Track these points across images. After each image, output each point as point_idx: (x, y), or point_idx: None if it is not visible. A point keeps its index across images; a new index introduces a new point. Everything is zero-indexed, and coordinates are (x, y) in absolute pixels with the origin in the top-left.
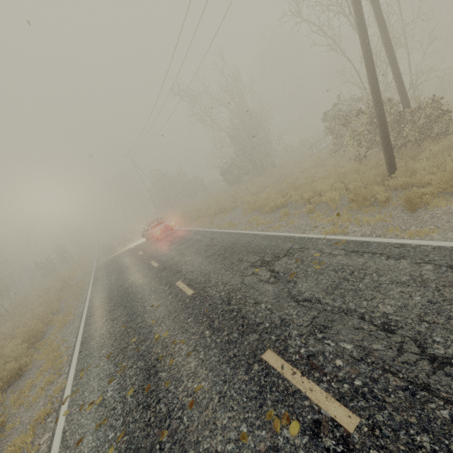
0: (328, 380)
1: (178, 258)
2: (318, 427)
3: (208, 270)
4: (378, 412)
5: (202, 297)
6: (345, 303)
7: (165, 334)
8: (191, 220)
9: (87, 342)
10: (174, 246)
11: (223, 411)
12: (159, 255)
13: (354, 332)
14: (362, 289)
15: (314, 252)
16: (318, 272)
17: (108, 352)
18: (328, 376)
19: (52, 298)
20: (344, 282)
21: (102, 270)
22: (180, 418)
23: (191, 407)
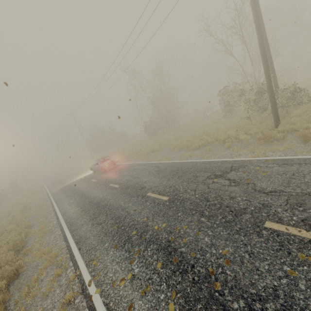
0: None
1: (136, 180)
2: None
3: (171, 184)
4: None
5: (180, 200)
6: (303, 190)
7: (163, 225)
8: (126, 158)
9: (82, 242)
10: (125, 174)
11: (259, 261)
12: (115, 180)
13: None
14: (309, 182)
15: (253, 167)
16: (267, 177)
17: (112, 244)
18: None
19: (19, 217)
20: (292, 179)
21: (61, 194)
22: (224, 272)
23: (228, 264)
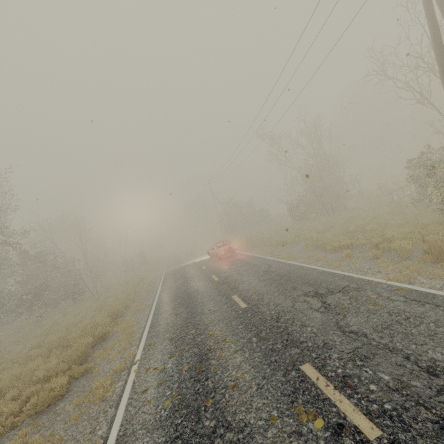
0: (359, 398)
1: (237, 277)
2: (341, 429)
3: (262, 291)
4: (401, 432)
5: (254, 311)
6: (392, 342)
7: (218, 333)
8: (252, 247)
9: (154, 327)
10: (234, 266)
11: (259, 398)
12: (220, 271)
13: (395, 367)
14: (413, 334)
15: (371, 293)
16: (370, 311)
17: (171, 336)
18: (359, 394)
19: (130, 289)
20: (396, 324)
21: (171, 275)
22: (223, 394)
23: (233, 388)
